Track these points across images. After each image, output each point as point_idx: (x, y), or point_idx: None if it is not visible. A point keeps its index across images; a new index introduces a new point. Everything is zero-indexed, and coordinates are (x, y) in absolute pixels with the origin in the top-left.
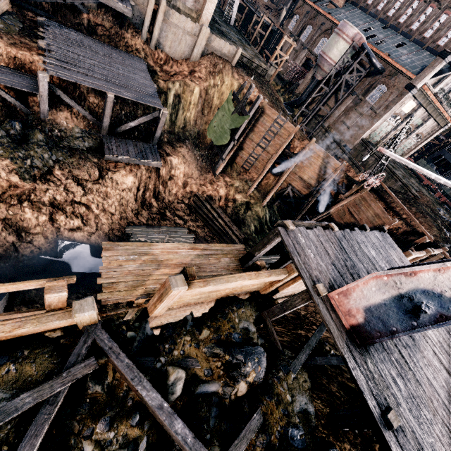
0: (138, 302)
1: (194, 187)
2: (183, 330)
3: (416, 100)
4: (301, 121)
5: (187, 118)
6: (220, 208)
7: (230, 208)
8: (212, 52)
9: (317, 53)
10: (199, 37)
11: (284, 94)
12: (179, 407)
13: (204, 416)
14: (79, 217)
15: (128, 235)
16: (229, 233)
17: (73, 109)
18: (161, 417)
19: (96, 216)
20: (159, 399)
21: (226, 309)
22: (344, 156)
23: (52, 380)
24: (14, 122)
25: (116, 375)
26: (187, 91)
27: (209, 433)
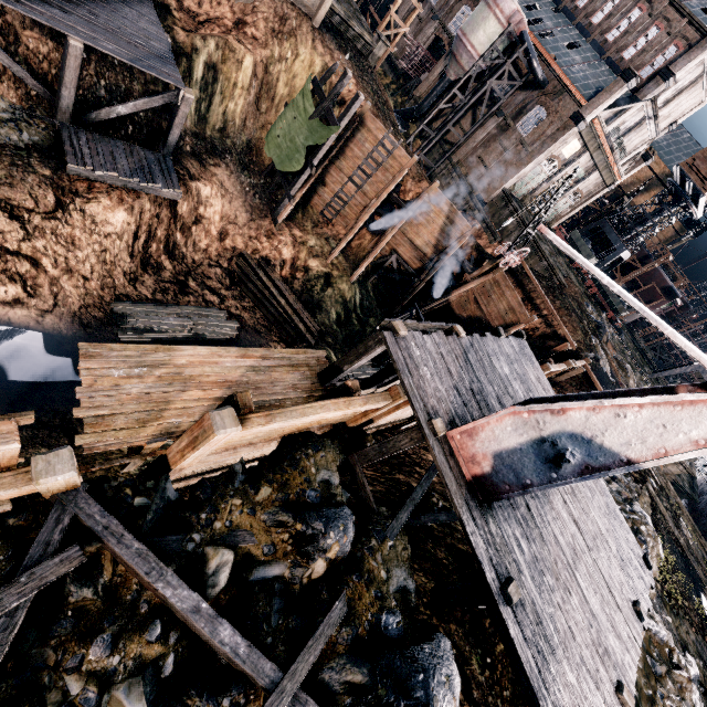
0: (151, 447)
1: (240, 240)
2: (229, 488)
3: (582, 140)
4: (418, 146)
5: (230, 112)
6: (282, 281)
7: (298, 282)
8: None
9: (453, 31)
10: None
11: (395, 95)
12: (223, 604)
13: (262, 612)
14: (17, 280)
15: (118, 318)
16: (296, 322)
17: None
18: (198, 624)
19: (53, 281)
20: (194, 598)
21: (297, 454)
22: (477, 213)
23: None
24: None
25: (118, 569)
26: (229, 61)
27: (271, 635)
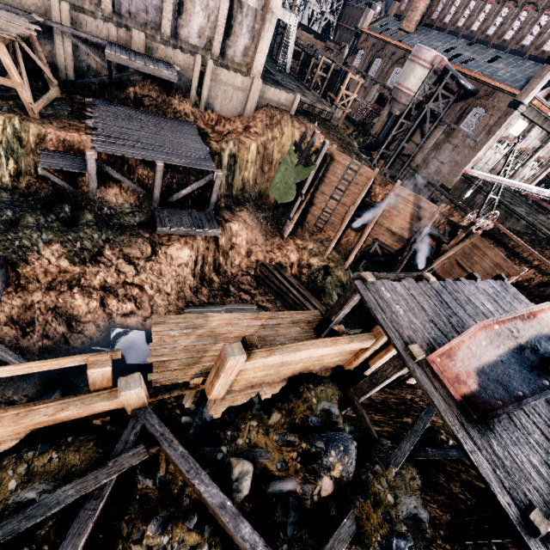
0: (194, 383)
1: (260, 254)
2: (248, 413)
3: (526, 119)
4: (382, 165)
5: (246, 178)
6: (293, 277)
7: (305, 276)
8: (267, 104)
9: (391, 86)
10: (251, 91)
11: (357, 138)
12: (247, 510)
13: (279, 521)
14: (132, 300)
15: None
16: (306, 306)
17: (122, 184)
18: (224, 518)
19: (150, 298)
20: (221, 496)
21: (300, 388)
22: (443, 198)
23: (97, 471)
24: (64, 204)
25: (170, 468)
26: (242, 149)
27: (286, 542)
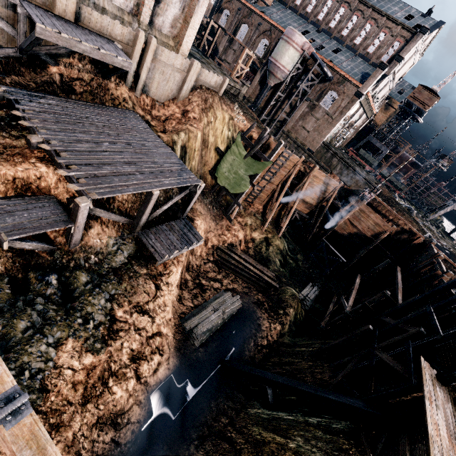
0: None
1: (214, 239)
2: None
3: (359, 103)
4: None
5: (192, 167)
6: (244, 253)
7: (251, 250)
8: (200, 86)
9: (259, 55)
10: (190, 73)
11: None
12: None
13: None
14: (156, 352)
15: (189, 332)
16: (264, 278)
17: (102, 218)
18: None
19: (166, 337)
20: None
21: None
22: (311, 159)
23: None
24: (49, 277)
25: None
26: (190, 140)
27: None
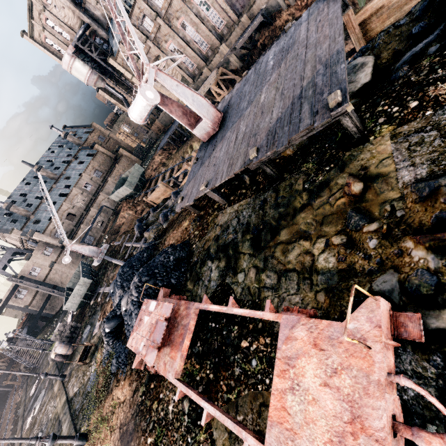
0: None
1: None
2: None
3: None
4: None
5: None
6: None
7: None
8: None
9: None
10: None
11: None
12: None
13: None
14: None
15: None
16: None
17: None
18: None
19: None
20: None
21: None
22: None
23: None
24: None
25: None
26: None
27: None
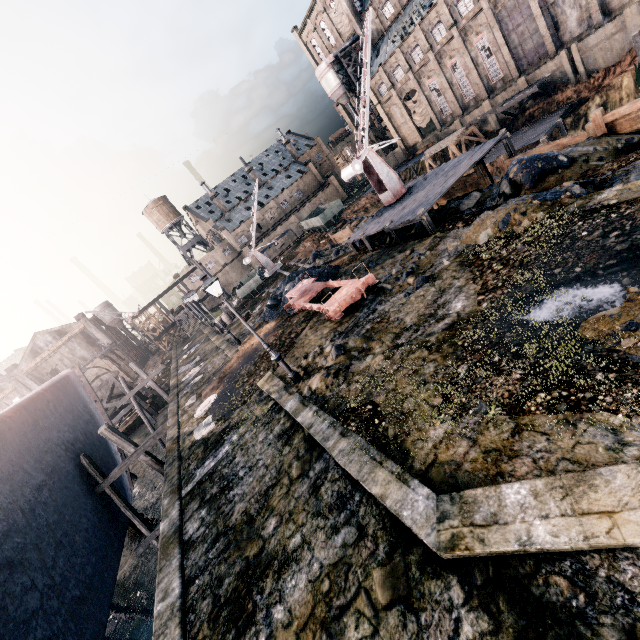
0: None
1: None
2: None
3: None
4: None
5: None
6: None
7: None
8: None
9: None
10: (626, 23)
11: None
12: None
13: None
14: None
15: None
16: None
17: (496, 180)
18: None
19: None
20: None
21: None
22: None
23: None
24: None
25: None
26: (611, 91)
27: None
